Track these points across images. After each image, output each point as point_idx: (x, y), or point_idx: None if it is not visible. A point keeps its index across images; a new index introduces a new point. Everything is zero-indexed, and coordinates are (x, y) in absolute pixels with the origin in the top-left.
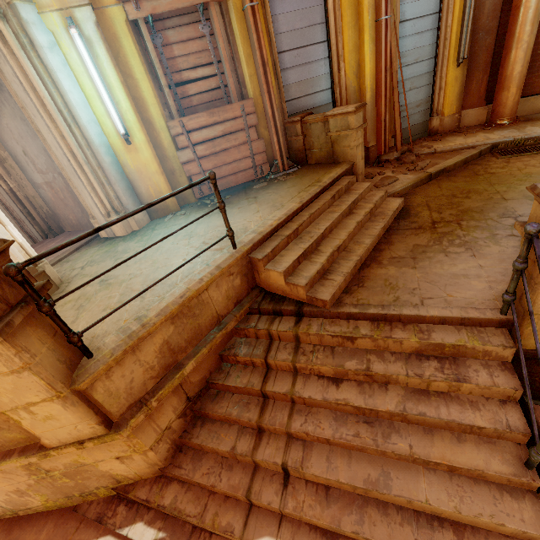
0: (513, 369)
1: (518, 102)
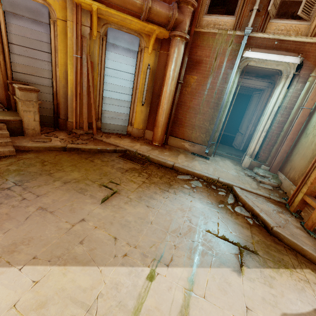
0: None
1: (162, 136)
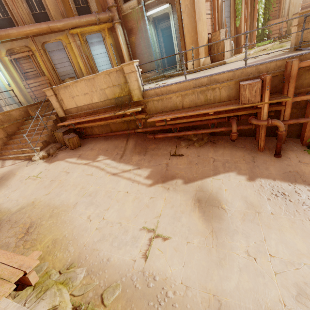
0: (55, 119)
1: None
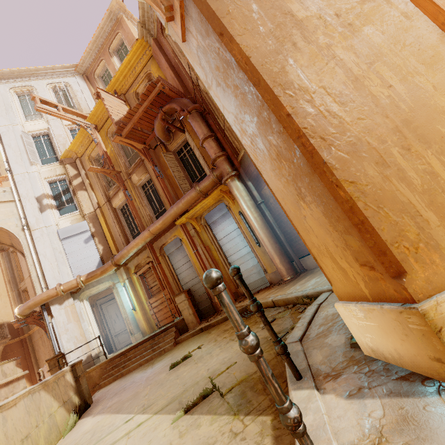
0: None
1: (283, 267)
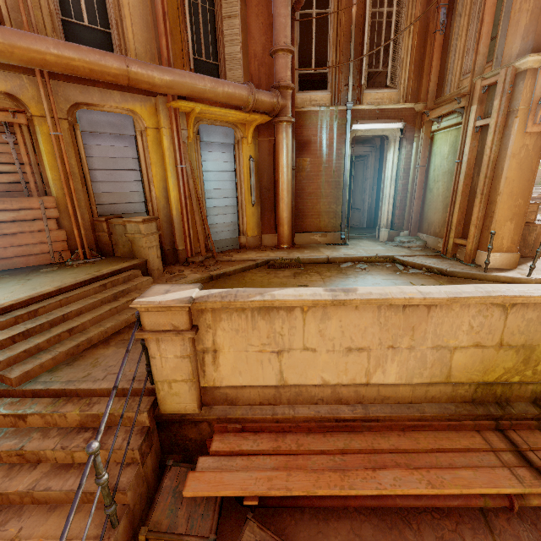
0: (146, 432)
1: (290, 235)
